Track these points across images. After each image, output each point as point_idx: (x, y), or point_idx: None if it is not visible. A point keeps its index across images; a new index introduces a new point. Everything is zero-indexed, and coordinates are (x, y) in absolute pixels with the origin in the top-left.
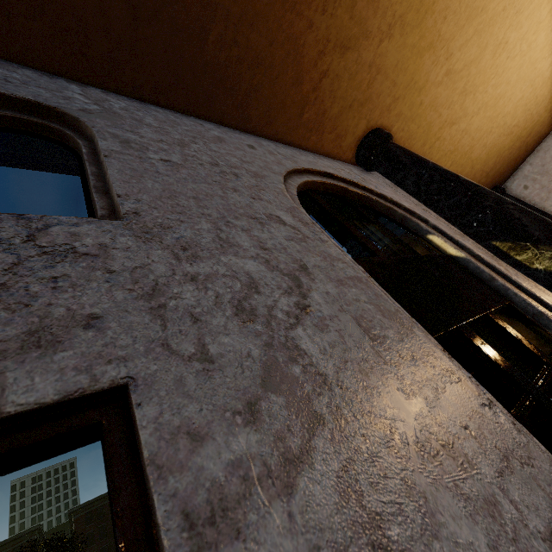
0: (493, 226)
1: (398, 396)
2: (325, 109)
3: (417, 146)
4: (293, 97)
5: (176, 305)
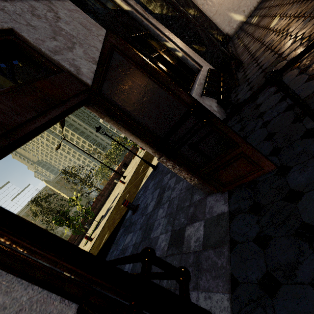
0: None
1: (97, 42)
2: None
3: None
4: None
5: (8, 10)
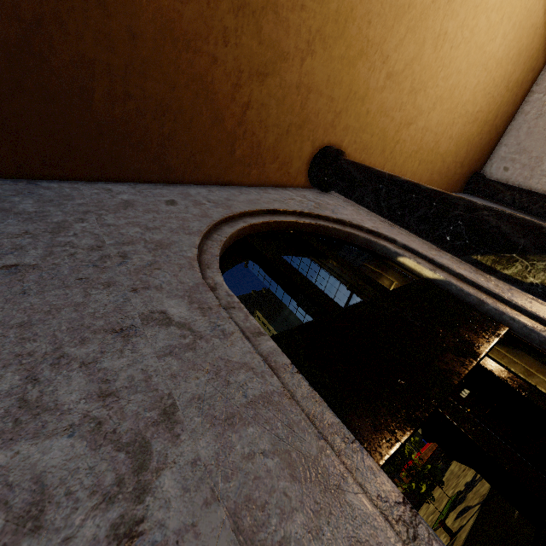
0: (469, 238)
1: None
2: (259, 141)
3: (375, 154)
4: (217, 137)
5: None
